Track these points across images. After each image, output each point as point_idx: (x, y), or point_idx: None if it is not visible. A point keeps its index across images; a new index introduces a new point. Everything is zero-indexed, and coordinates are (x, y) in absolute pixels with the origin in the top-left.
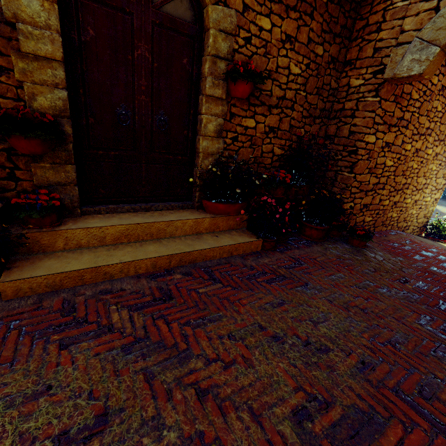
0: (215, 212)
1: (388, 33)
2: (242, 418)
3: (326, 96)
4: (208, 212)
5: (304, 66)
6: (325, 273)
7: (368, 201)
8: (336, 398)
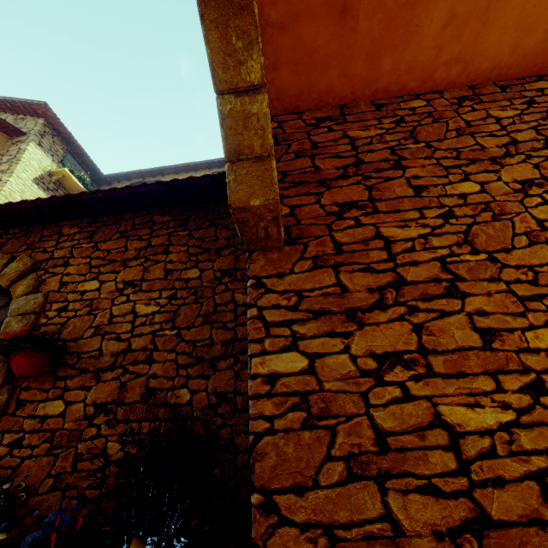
0: None
1: None
2: None
3: (232, 319)
4: None
5: (166, 299)
6: None
7: None
8: None
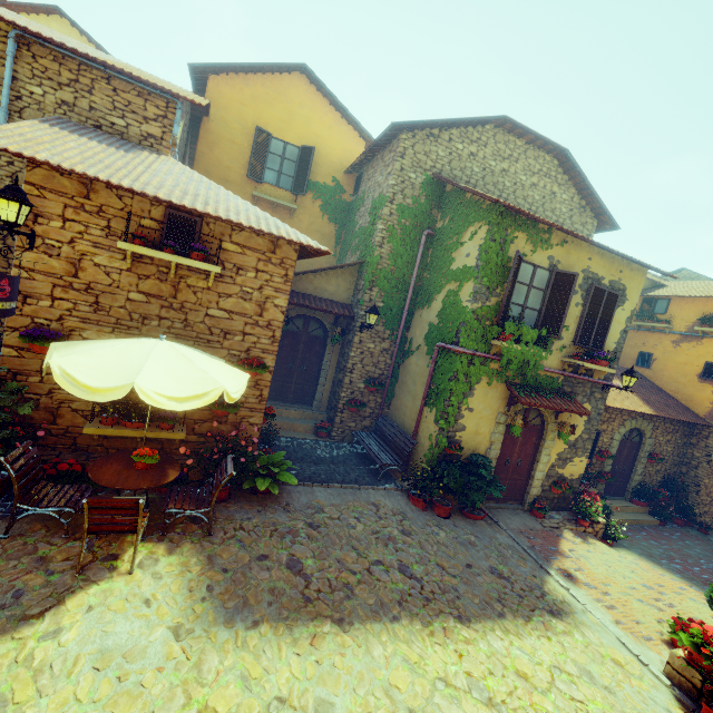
0: (638, 504)
1: (711, 442)
2: (688, 557)
3: (681, 456)
4: (634, 504)
5: (673, 447)
6: (692, 540)
7: (706, 509)
8: (707, 562)
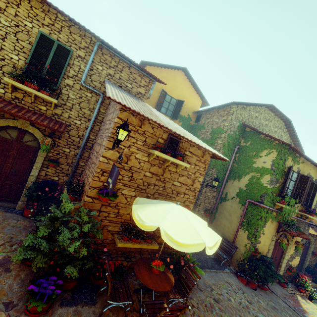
0: (308, 276)
1: None
2: None
3: None
4: (306, 276)
5: None
6: None
7: None
8: None
